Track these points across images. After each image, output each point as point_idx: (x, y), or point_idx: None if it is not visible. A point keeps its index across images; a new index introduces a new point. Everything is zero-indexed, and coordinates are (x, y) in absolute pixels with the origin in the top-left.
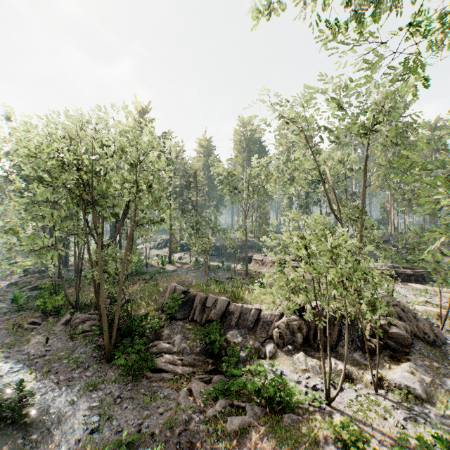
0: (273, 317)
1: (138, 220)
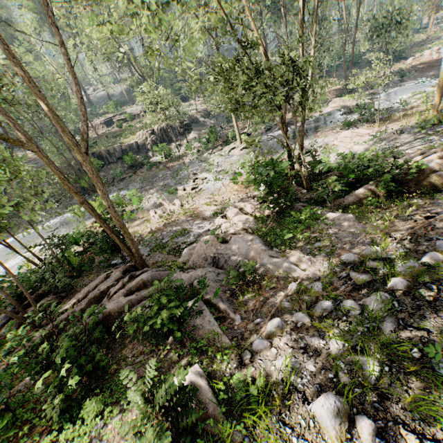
0: (144, 141)
1: None
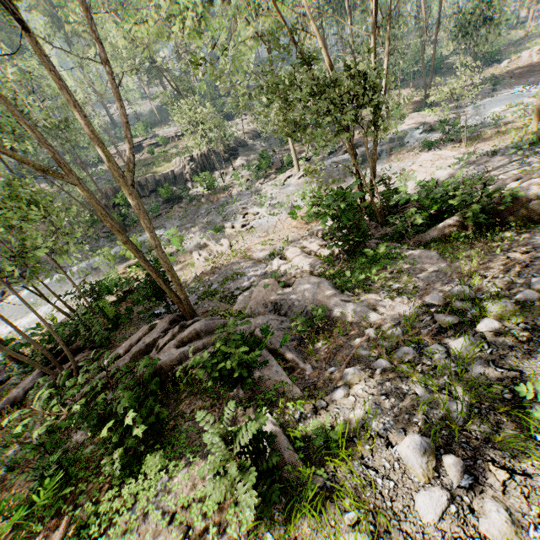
0: (182, 170)
1: None
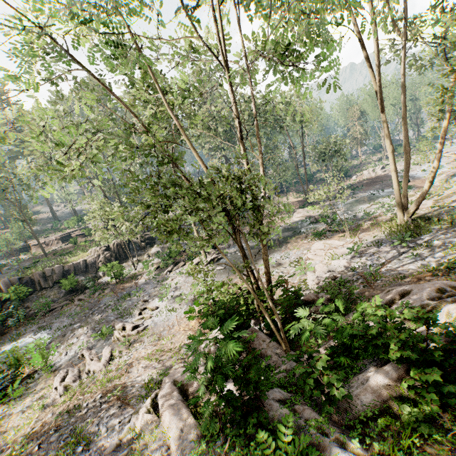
0: (95, 259)
1: None
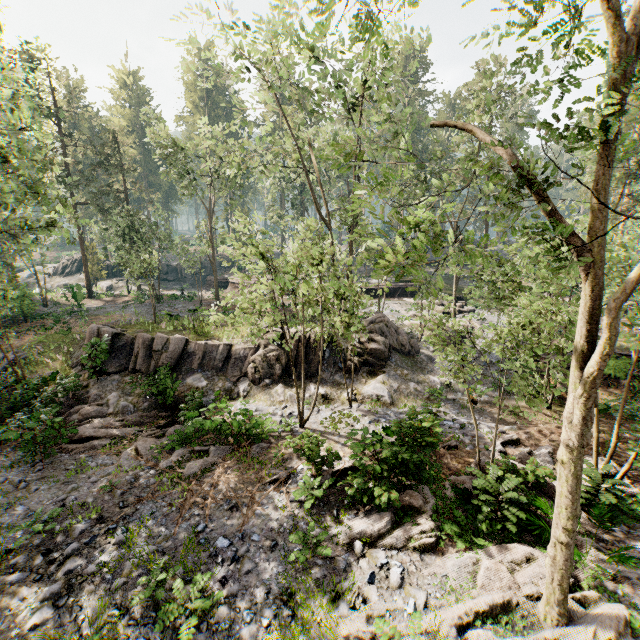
0: (247, 351)
1: (7, 224)
